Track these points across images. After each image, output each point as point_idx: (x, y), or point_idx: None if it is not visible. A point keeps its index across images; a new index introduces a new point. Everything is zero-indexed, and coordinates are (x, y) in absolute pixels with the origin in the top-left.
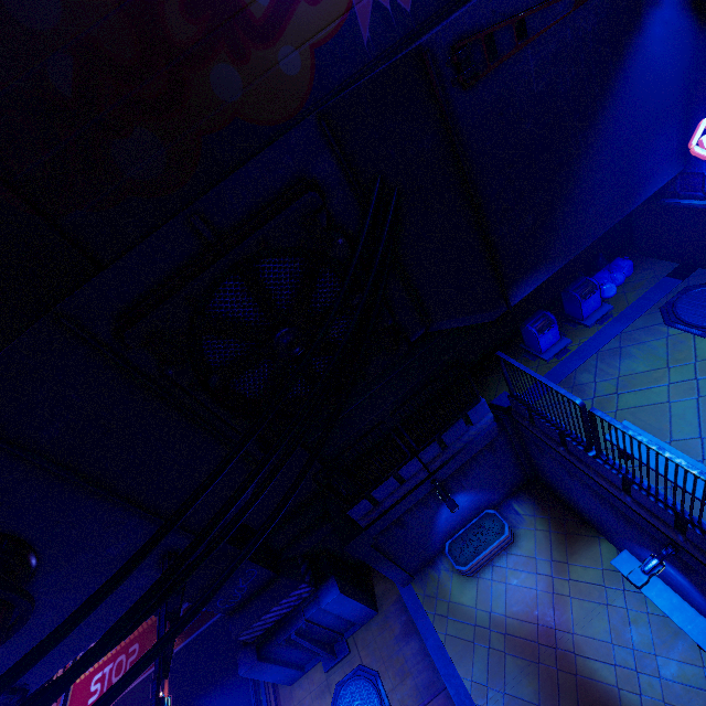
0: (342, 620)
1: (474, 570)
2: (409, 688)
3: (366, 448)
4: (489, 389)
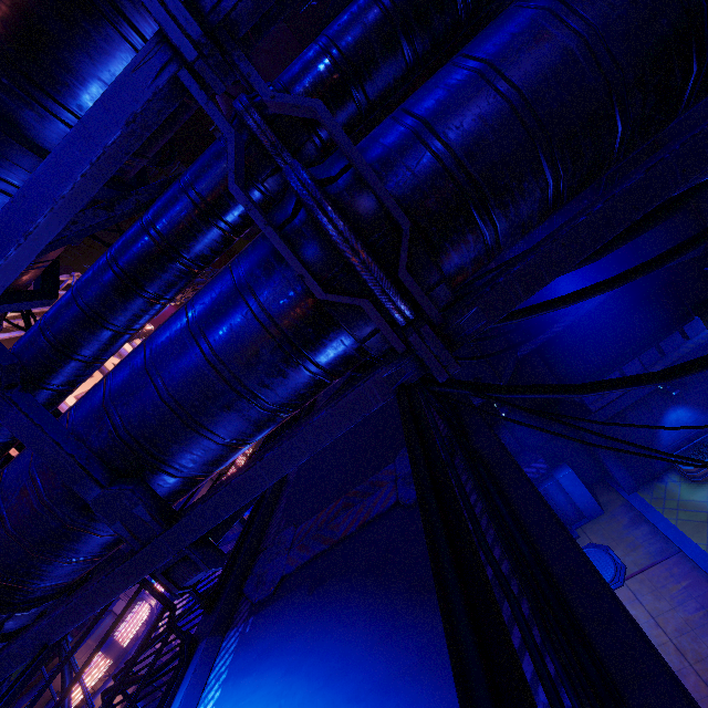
0: (571, 507)
1: (704, 475)
2: (641, 554)
3: (589, 373)
4: (704, 323)
